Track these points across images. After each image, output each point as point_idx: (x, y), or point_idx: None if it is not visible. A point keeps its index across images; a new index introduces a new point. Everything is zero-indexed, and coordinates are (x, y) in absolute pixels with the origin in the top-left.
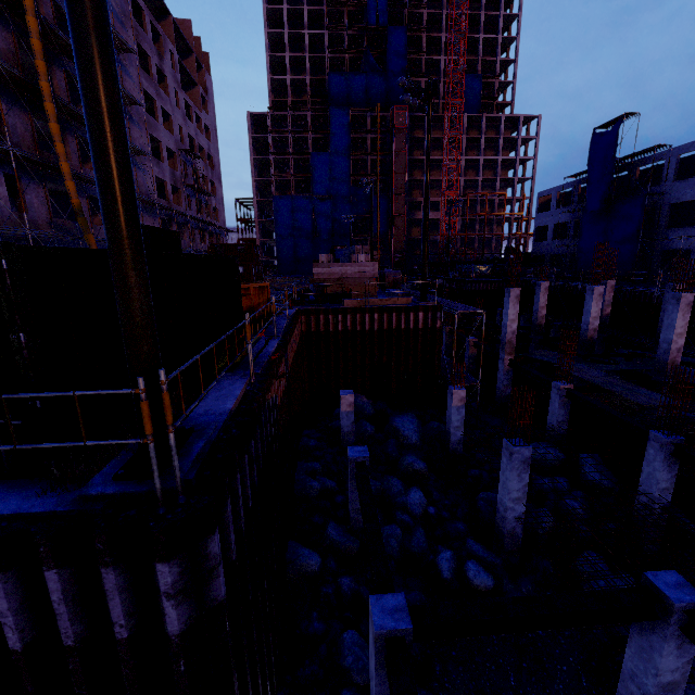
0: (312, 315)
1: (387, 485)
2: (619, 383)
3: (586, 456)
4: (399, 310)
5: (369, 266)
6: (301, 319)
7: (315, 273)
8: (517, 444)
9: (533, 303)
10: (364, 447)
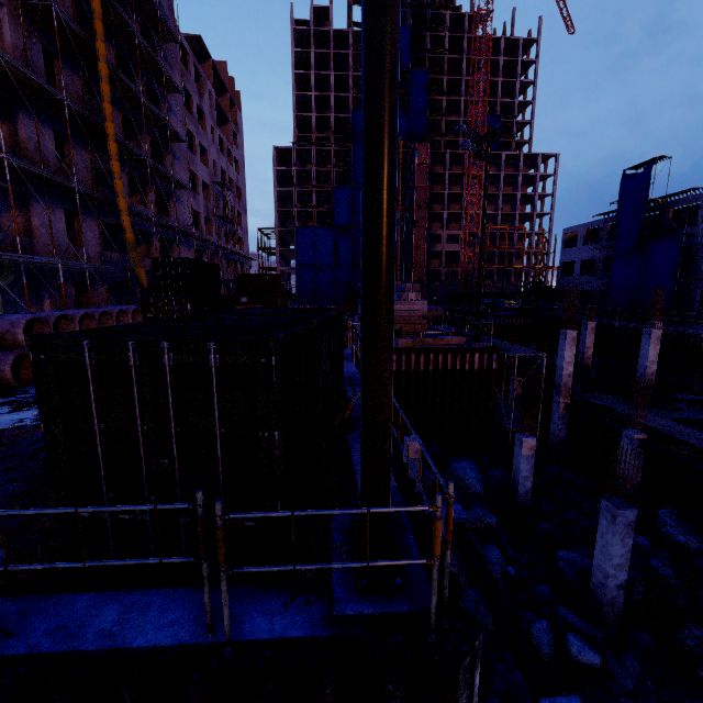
0: None
1: None
2: (694, 434)
3: (665, 512)
4: (454, 350)
5: (419, 304)
6: None
7: None
8: (620, 506)
9: None
10: (458, 506)
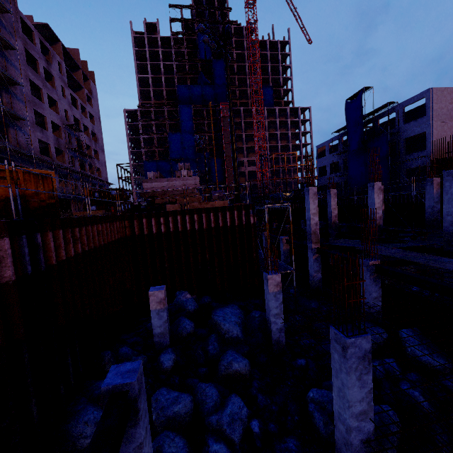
0: (135, 219)
1: (200, 397)
2: (419, 256)
3: (407, 331)
4: (216, 210)
5: (192, 180)
6: (124, 224)
7: (144, 187)
8: (350, 333)
9: (325, 215)
10: (135, 364)
